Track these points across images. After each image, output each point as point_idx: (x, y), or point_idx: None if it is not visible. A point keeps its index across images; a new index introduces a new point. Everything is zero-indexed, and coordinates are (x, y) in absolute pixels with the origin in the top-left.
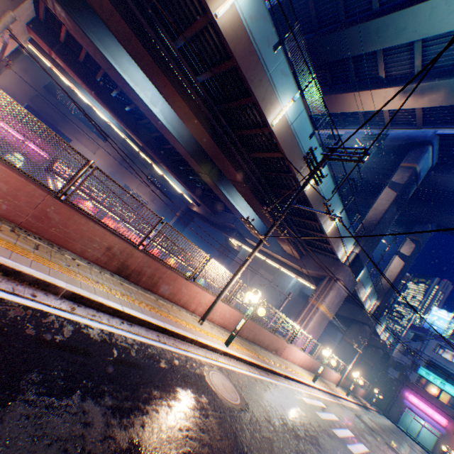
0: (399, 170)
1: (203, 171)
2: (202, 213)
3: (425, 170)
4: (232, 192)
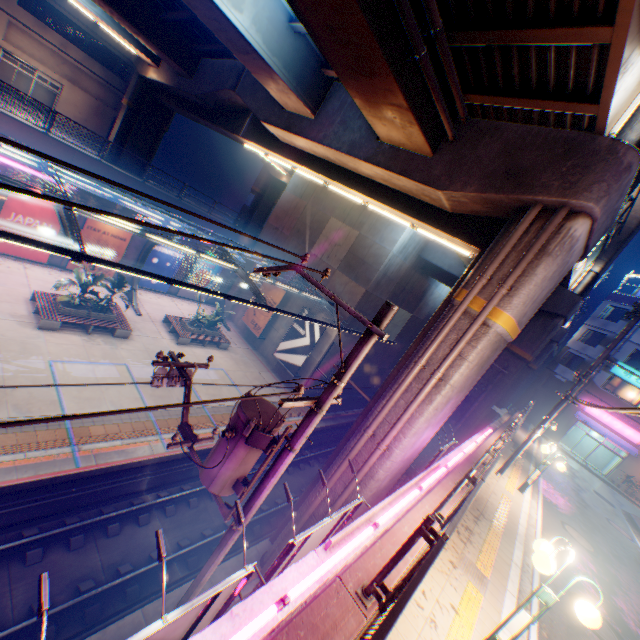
0: None
1: None
2: (165, 82)
3: None
4: None
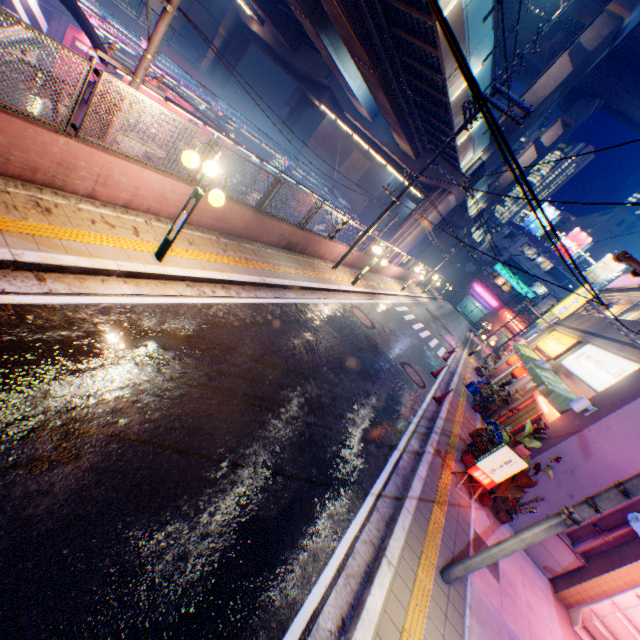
0: (599, 20)
1: (303, 13)
2: (270, 45)
3: (638, 20)
4: (341, 49)
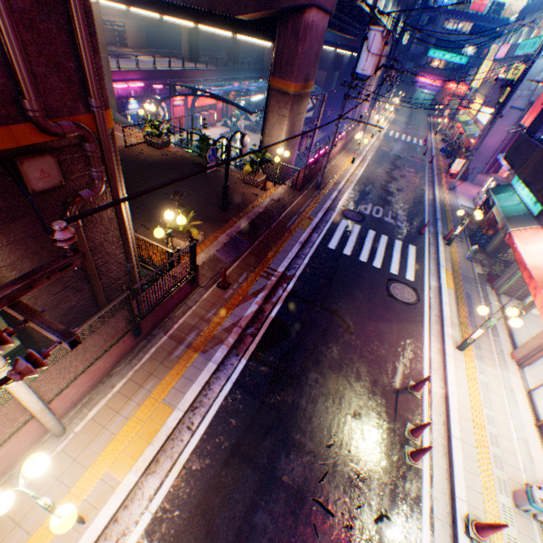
0: None
1: None
2: None
3: None
4: None
